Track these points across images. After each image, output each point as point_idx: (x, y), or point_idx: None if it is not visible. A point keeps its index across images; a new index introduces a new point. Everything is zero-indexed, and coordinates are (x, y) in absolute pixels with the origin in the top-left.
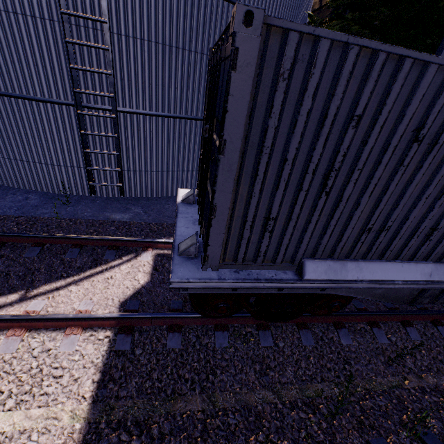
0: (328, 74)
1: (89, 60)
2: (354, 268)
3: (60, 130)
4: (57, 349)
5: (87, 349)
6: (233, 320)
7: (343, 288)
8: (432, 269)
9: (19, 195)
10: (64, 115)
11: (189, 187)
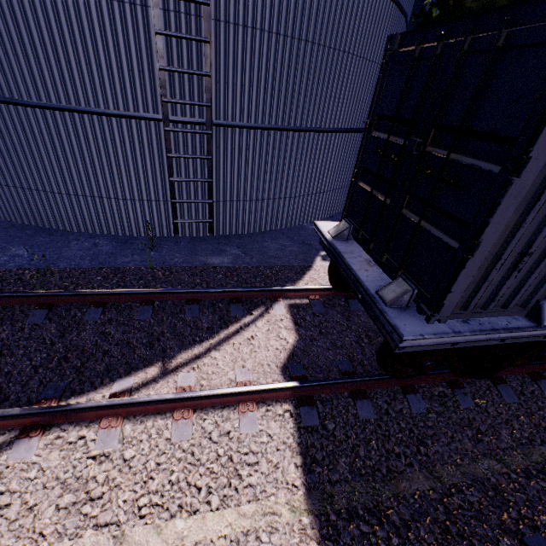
0: None
1: (178, 57)
2: None
3: (135, 154)
4: (239, 431)
5: (273, 428)
6: (420, 379)
7: None
8: None
9: (83, 241)
10: (142, 133)
11: (284, 218)
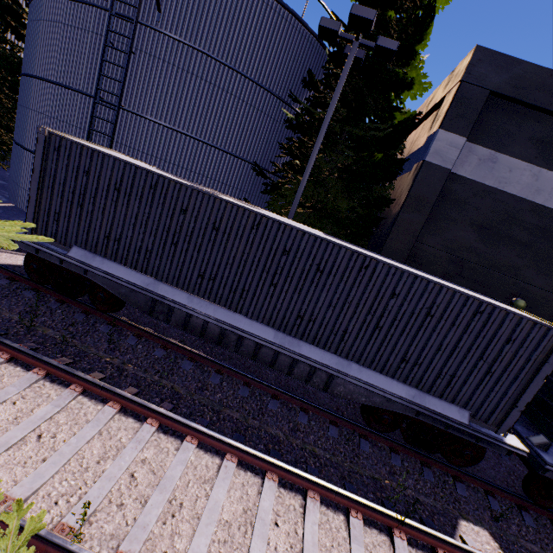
0: (74, 153)
1: None
2: (100, 261)
3: None
4: None
5: None
6: (48, 291)
7: (98, 278)
8: (152, 282)
9: None
10: None
11: None
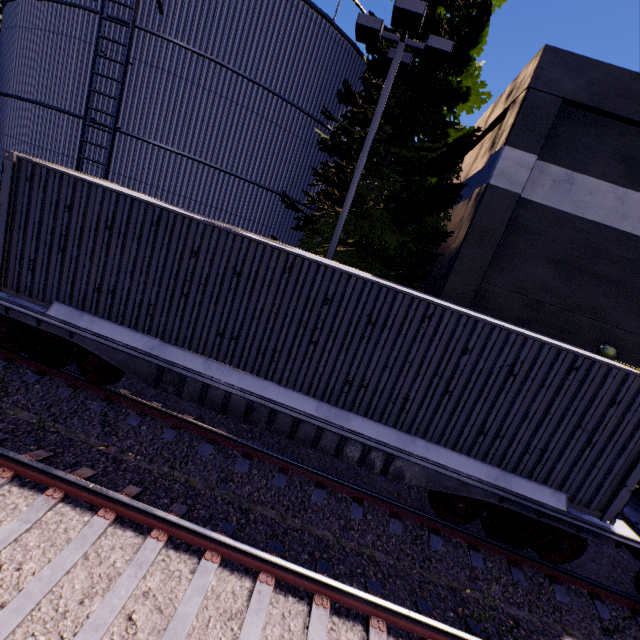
0: (52, 183)
1: None
2: (89, 320)
3: None
4: None
5: None
6: (23, 360)
7: (88, 342)
8: (157, 345)
9: None
10: None
11: None
